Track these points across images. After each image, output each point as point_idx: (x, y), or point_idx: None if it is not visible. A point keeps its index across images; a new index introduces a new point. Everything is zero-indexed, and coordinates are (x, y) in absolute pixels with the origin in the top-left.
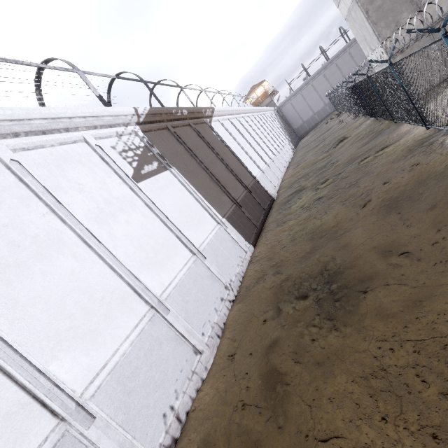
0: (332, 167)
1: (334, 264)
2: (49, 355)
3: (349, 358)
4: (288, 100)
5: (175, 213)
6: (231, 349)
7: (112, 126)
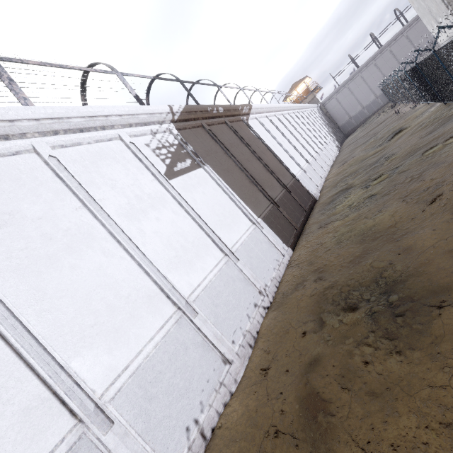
0: (387, 161)
1: (393, 271)
2: (72, 350)
3: (420, 394)
4: (332, 95)
5: (207, 212)
6: (264, 362)
7: (147, 124)
